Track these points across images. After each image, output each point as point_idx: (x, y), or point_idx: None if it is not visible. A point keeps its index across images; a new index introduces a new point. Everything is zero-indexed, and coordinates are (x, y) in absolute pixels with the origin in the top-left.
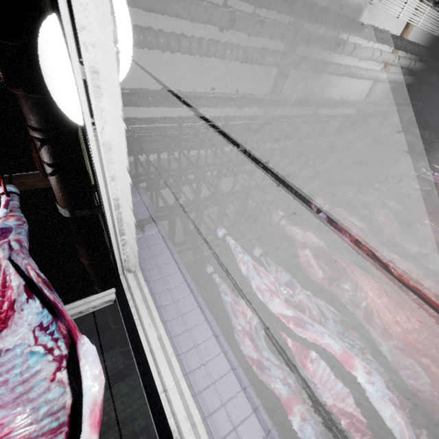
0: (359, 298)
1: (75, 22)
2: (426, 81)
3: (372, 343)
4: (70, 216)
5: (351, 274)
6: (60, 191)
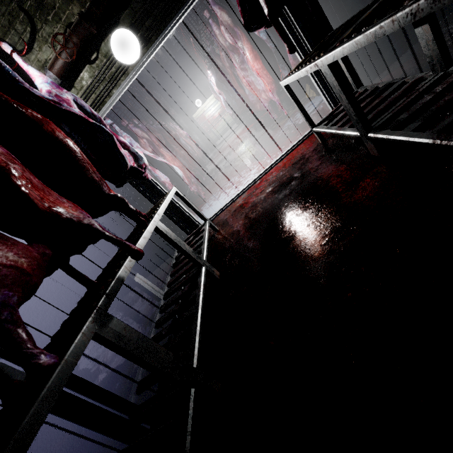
0: (164, 158)
1: (151, 53)
2: (162, 64)
3: (161, 184)
4: (59, 84)
5: (160, 150)
6: (65, 70)
